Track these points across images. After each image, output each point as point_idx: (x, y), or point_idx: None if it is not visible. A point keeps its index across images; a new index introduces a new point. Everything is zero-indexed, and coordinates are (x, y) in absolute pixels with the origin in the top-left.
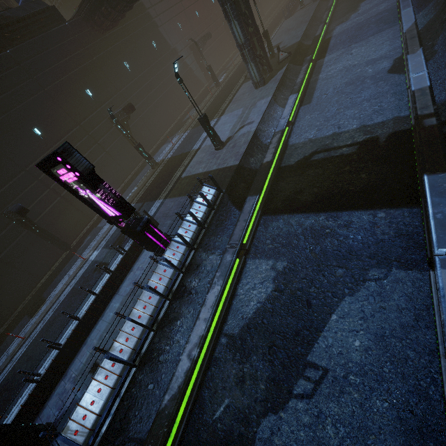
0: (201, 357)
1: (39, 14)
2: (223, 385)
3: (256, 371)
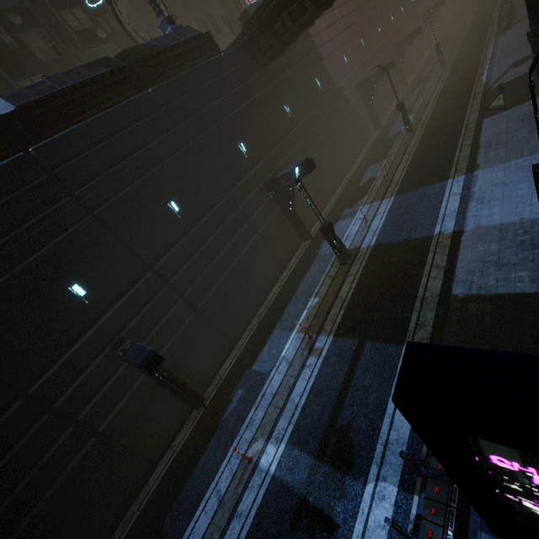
0: None
1: (190, 42)
2: None
3: None
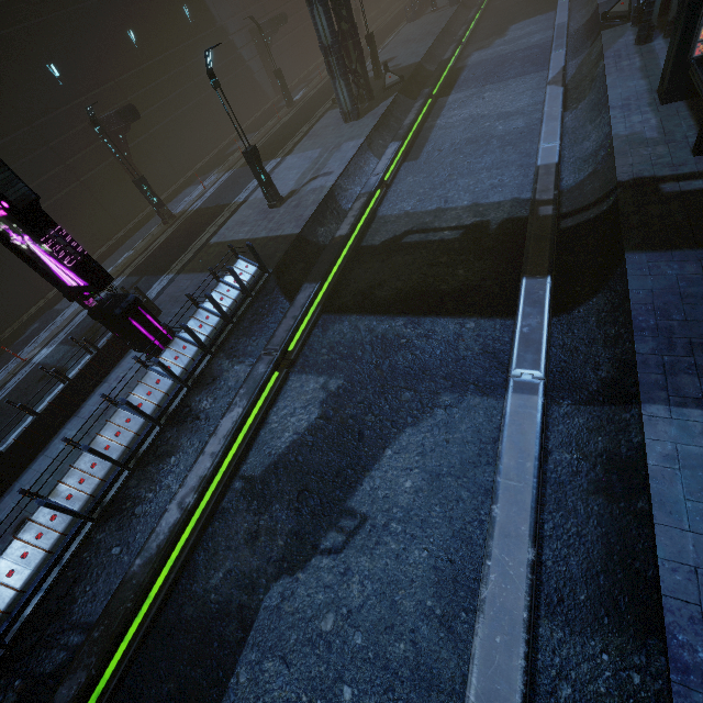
0: (201, 508)
1: None
2: (227, 544)
3: (277, 523)
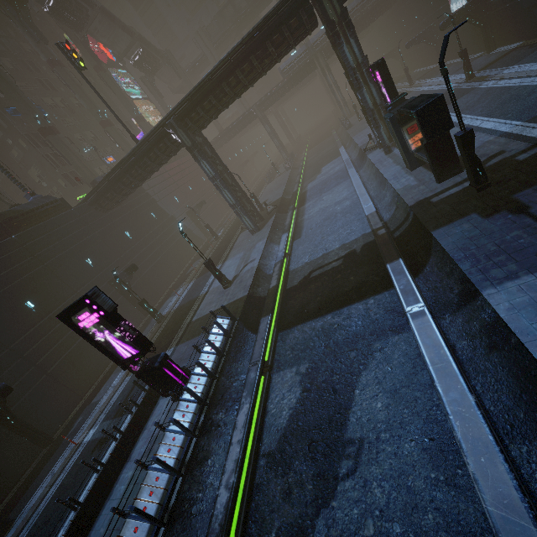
0: (241, 489)
1: (48, 205)
2: (270, 509)
3: (301, 474)
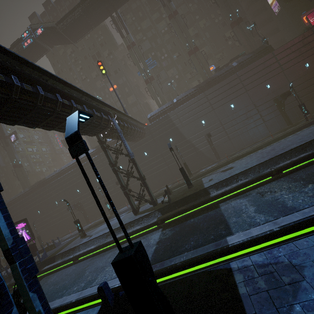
0: None
1: None
2: None
3: None
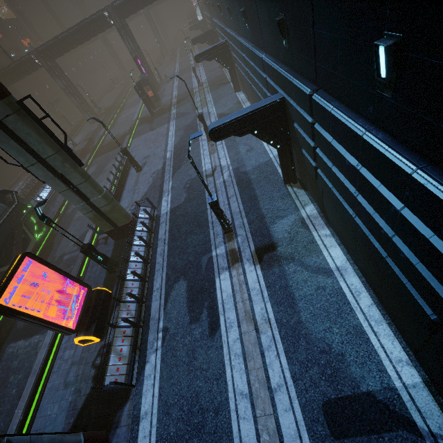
0: None
1: None
2: None
3: None
